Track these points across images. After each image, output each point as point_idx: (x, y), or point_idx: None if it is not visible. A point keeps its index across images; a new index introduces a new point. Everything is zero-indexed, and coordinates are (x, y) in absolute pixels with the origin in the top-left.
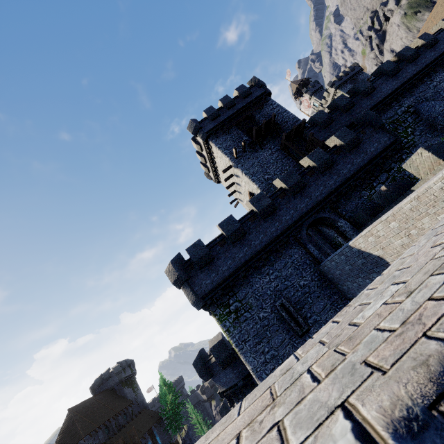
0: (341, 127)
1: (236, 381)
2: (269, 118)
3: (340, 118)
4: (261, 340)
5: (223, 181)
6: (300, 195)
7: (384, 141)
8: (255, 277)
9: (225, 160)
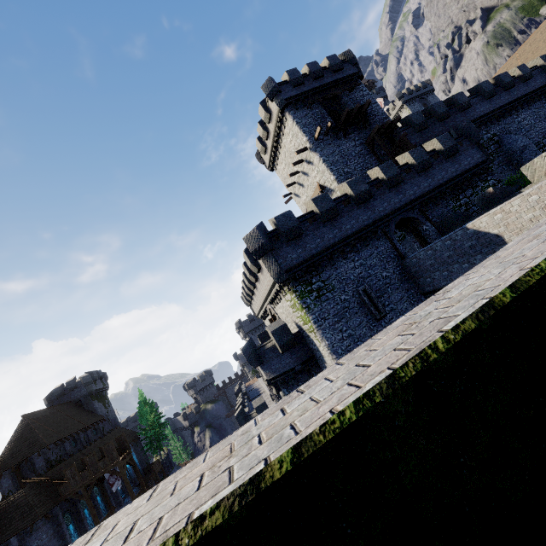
0: (433, 136)
1: (293, 365)
2: (362, 104)
3: (433, 127)
4: (340, 319)
5: (279, 168)
6: (395, 189)
7: (477, 157)
8: (340, 261)
9: (301, 140)
